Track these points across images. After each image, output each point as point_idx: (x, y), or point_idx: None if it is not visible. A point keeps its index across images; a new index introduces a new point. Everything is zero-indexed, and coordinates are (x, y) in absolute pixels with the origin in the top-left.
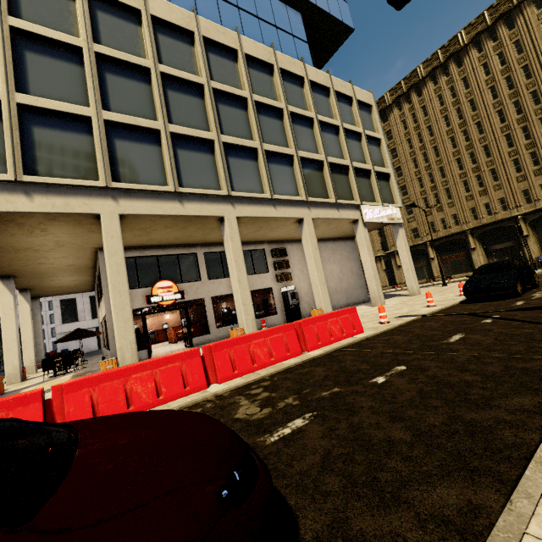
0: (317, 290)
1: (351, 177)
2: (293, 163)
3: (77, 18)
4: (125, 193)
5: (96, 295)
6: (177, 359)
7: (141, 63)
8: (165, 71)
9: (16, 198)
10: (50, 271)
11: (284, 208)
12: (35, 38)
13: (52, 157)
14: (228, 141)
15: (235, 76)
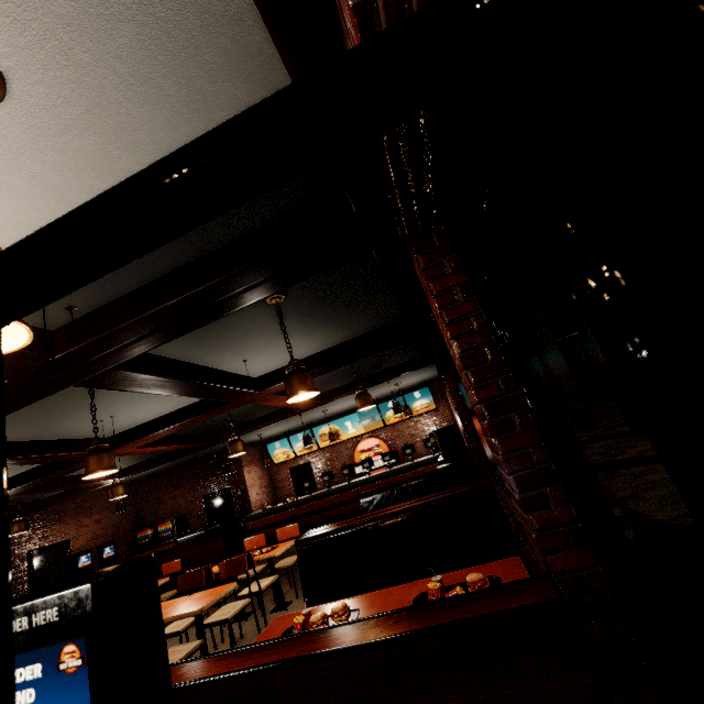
0: None
1: None
2: None
3: None
4: None
5: None
6: None
7: None
8: None
9: None
10: None
11: None
12: None
13: None
14: None
15: None
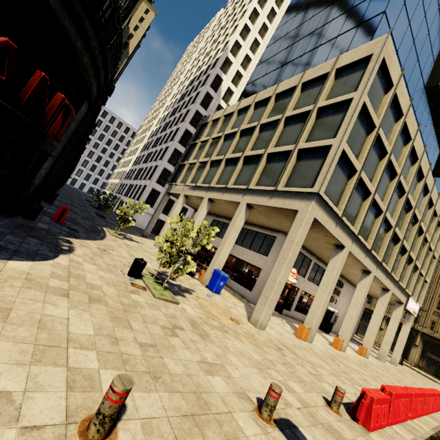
0: (370, 335)
1: (415, 276)
2: (403, 254)
3: (391, 132)
4: (356, 240)
5: (211, 222)
6: (423, 396)
7: (397, 171)
8: (400, 179)
9: (333, 224)
10: (229, 211)
11: (388, 280)
12: (377, 139)
13: (349, 207)
14: (396, 231)
15: (413, 190)
